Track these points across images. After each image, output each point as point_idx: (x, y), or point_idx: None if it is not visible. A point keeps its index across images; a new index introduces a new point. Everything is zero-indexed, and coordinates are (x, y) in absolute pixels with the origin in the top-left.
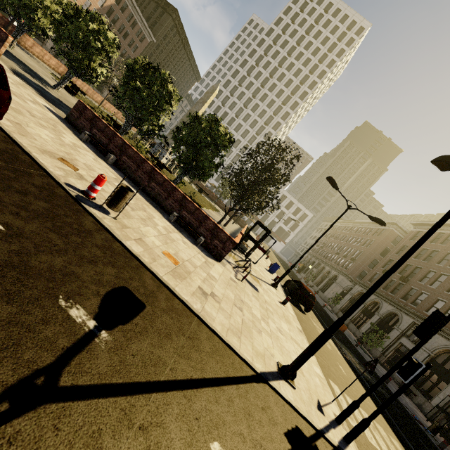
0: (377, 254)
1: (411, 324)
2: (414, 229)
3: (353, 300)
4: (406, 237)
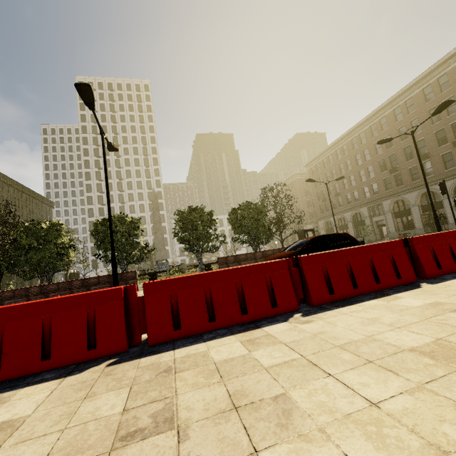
0: (305, 197)
1: (368, 209)
2: (308, 168)
3: (327, 230)
4: (309, 176)
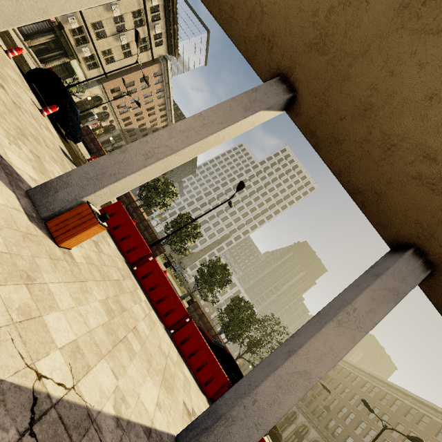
0: None
1: None
2: None
3: (287, 418)
4: None
